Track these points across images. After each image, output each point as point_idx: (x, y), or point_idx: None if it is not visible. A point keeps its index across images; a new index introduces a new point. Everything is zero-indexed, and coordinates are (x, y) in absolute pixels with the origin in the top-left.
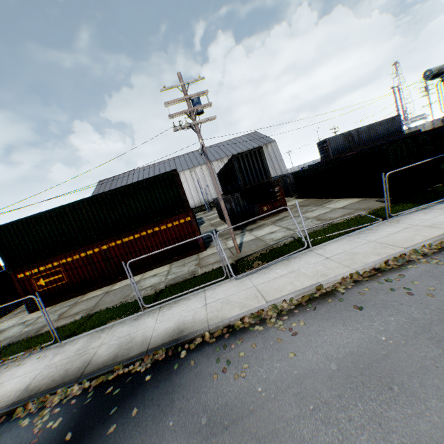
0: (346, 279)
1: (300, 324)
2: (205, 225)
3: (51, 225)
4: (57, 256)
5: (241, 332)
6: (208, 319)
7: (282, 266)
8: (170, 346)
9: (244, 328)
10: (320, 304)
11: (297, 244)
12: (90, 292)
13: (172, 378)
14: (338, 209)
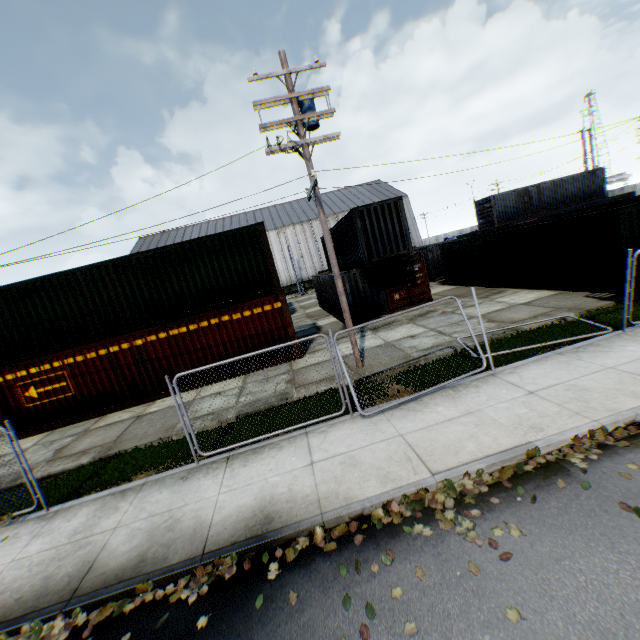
0: (582, 439)
1: (512, 533)
2: (298, 315)
3: (52, 301)
4: (60, 352)
5: (386, 535)
6: (319, 497)
7: (446, 399)
8: (247, 550)
9: (392, 526)
10: (542, 489)
11: (465, 361)
12: (112, 413)
13: (252, 633)
14: (522, 306)
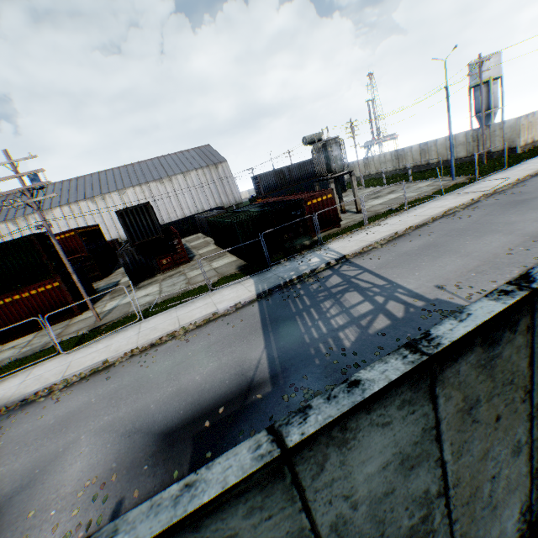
0: (128, 353)
1: (68, 394)
2: (120, 270)
3: None
4: None
5: (29, 404)
6: (13, 396)
7: (108, 339)
8: None
9: (34, 400)
10: (95, 376)
11: (142, 314)
12: None
13: None
14: (211, 271)
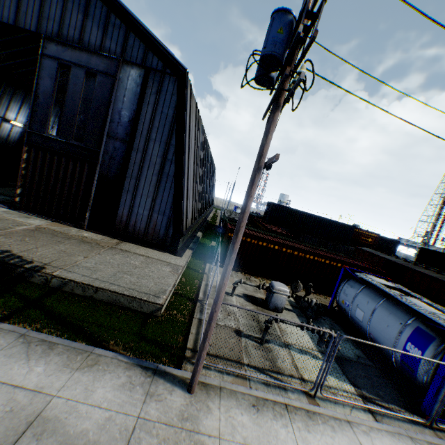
0: None
1: None
2: None
3: None
4: None
5: None
6: None
7: None
8: None
9: None
10: None
11: None
12: None
13: None
14: None
